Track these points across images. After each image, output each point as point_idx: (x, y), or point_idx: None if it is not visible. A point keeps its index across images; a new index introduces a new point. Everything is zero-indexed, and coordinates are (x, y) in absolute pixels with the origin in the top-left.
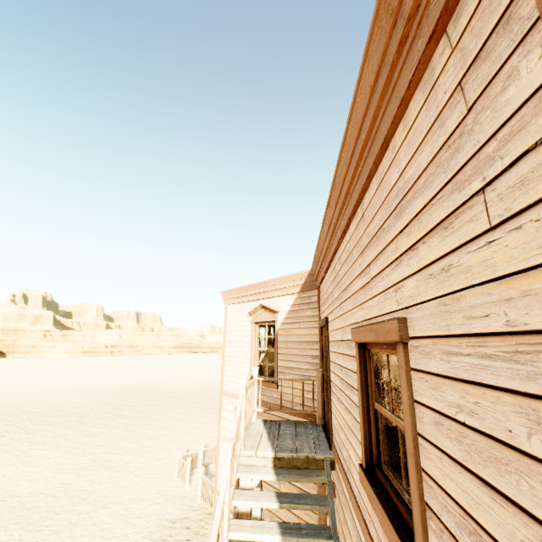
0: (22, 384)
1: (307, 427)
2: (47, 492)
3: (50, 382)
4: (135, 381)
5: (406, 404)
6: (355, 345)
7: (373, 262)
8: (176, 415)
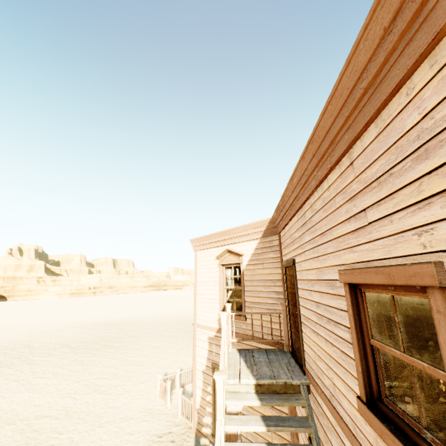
0: (22, 322)
1: (277, 354)
2: (51, 415)
3: (45, 320)
4: (116, 316)
5: None
6: (343, 286)
7: (373, 206)
8: (153, 343)
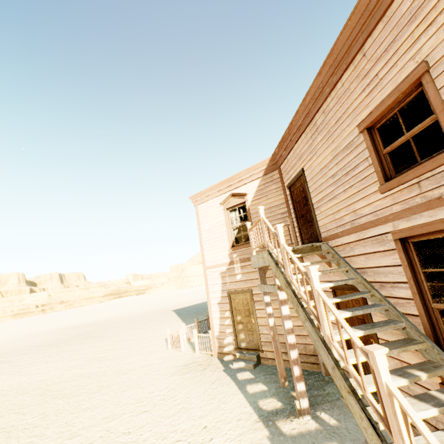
0: None
1: None
2: (65, 380)
3: None
4: (83, 320)
5: (434, 94)
6: (362, 133)
7: (383, 68)
8: (139, 327)
